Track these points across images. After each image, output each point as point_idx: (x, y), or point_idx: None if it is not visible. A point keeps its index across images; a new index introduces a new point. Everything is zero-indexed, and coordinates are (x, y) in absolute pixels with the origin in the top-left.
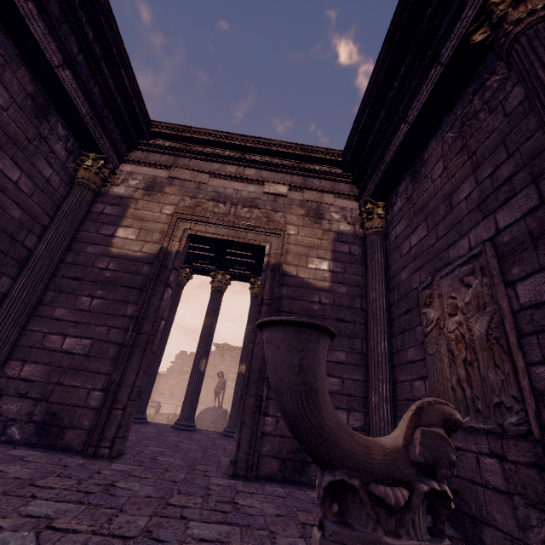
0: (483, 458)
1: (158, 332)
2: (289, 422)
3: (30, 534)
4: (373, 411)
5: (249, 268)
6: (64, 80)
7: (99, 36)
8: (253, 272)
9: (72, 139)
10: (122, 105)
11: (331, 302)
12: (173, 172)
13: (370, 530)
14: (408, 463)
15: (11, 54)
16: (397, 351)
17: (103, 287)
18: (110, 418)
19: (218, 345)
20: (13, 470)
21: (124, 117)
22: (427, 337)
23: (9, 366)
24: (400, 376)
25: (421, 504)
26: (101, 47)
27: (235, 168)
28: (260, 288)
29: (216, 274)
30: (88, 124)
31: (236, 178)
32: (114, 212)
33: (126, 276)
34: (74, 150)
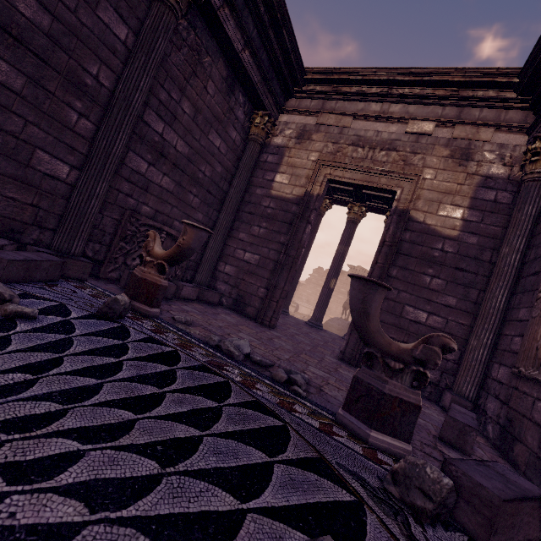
0: (537, 402)
1: (300, 257)
2: (354, 324)
3: (247, 340)
4: (468, 351)
5: (386, 202)
6: (244, 60)
7: (268, 7)
8: (389, 207)
9: (248, 102)
10: (282, 61)
11: (455, 251)
12: (320, 118)
13: (379, 372)
14: (410, 356)
15: (215, 52)
16: (512, 308)
17: (266, 220)
18: (269, 305)
19: (352, 267)
20: (228, 318)
21: (283, 72)
22: (536, 302)
23: (219, 265)
24: (506, 330)
25: (410, 373)
26: (269, 16)
27: (380, 105)
28: (383, 231)
29: (353, 206)
30: (259, 90)
31: (379, 118)
32: (274, 160)
33: (281, 213)
34: (248, 111)
